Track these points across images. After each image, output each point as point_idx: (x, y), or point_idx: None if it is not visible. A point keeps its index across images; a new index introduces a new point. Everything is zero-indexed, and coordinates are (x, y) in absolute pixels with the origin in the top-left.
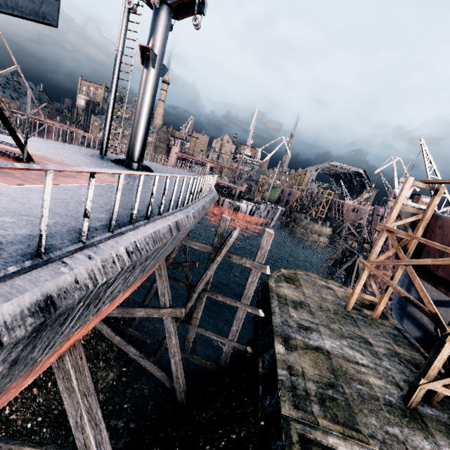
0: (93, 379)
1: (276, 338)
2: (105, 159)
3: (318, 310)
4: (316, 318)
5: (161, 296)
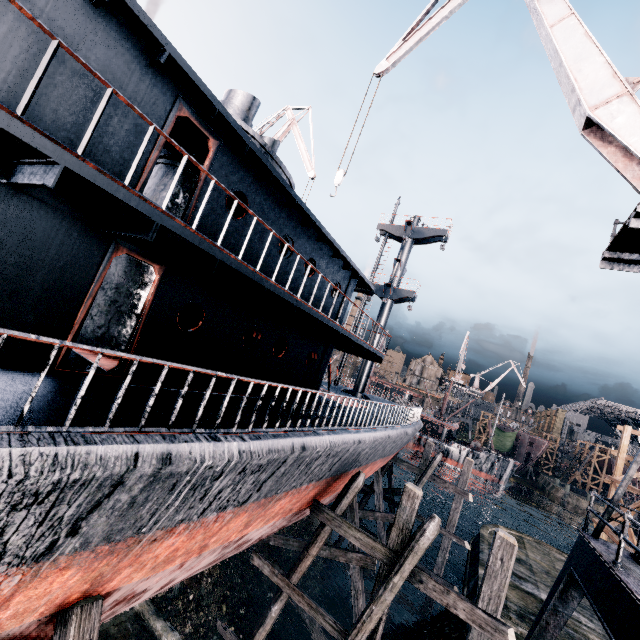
0: (305, 583)
1: (481, 566)
2: (338, 389)
3: (543, 573)
4: (536, 576)
5: (376, 500)
